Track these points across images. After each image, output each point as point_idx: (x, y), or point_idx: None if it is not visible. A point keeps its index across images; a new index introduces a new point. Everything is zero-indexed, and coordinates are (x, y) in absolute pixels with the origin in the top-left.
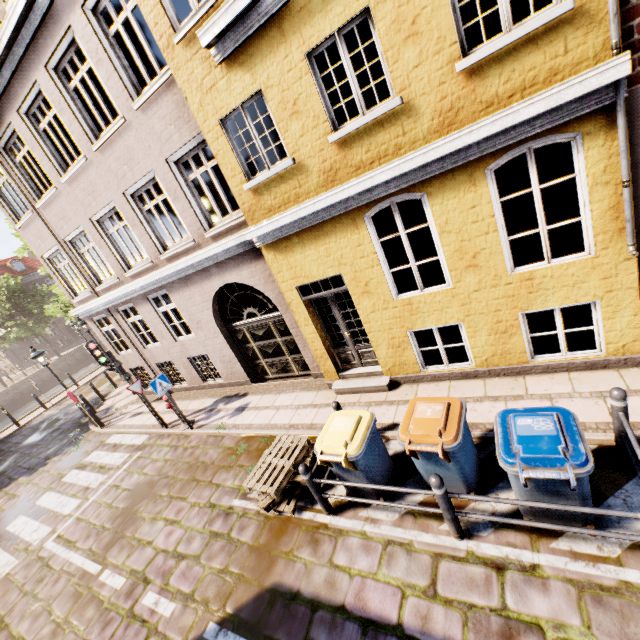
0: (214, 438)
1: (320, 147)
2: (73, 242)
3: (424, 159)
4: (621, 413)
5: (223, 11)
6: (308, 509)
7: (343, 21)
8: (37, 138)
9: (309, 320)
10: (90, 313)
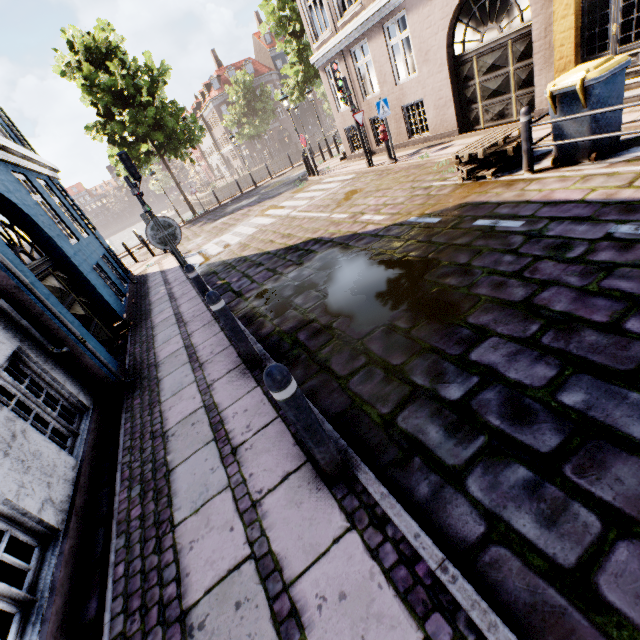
0: (415, 166)
1: None
2: None
3: None
4: None
5: None
6: (505, 176)
7: None
8: None
9: (571, 7)
10: (325, 60)
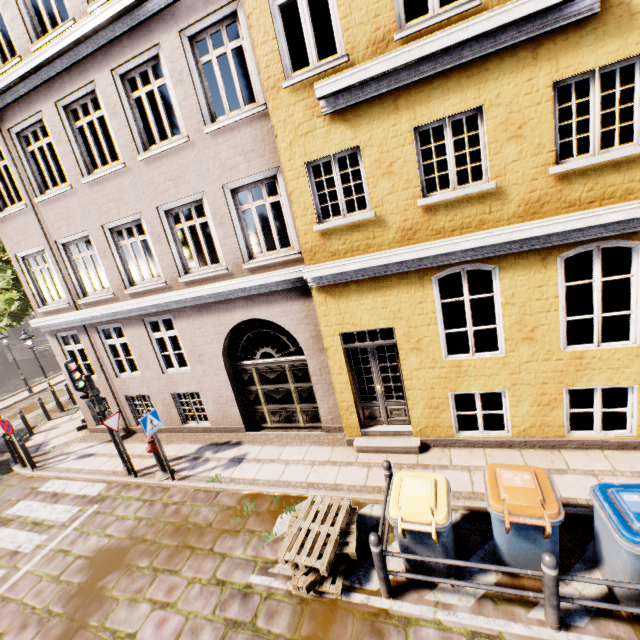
0: (205, 493)
1: (405, 207)
2: (66, 246)
3: (510, 237)
4: None
5: (348, 74)
6: (357, 590)
7: (457, 111)
8: (68, 133)
9: (344, 369)
10: (57, 327)
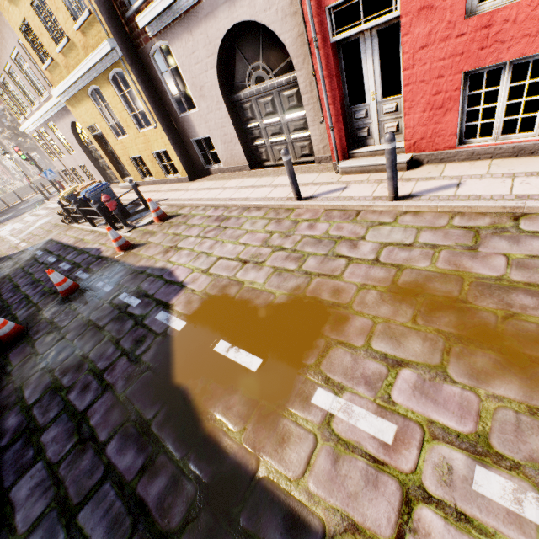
0: None
1: (58, 54)
2: (5, 83)
3: (83, 71)
4: (132, 189)
5: None
6: (75, 223)
7: None
8: None
9: (99, 147)
10: (29, 131)
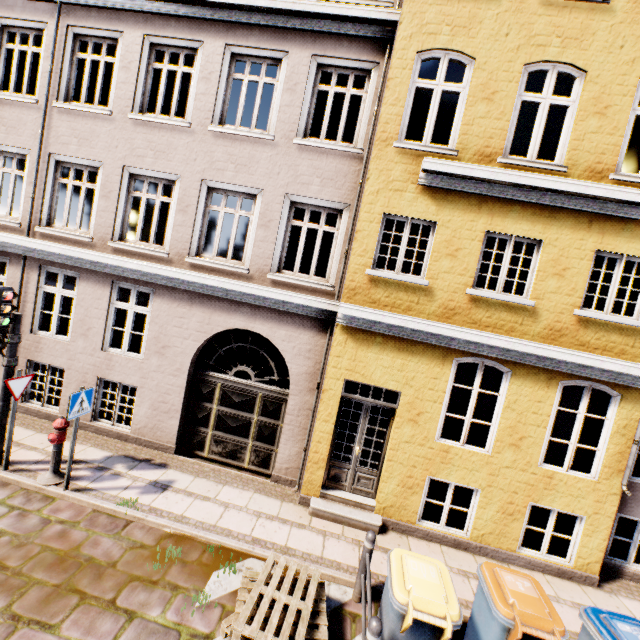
0: (110, 518)
1: (455, 289)
2: (60, 164)
3: (534, 350)
4: None
5: (456, 165)
6: None
7: (524, 235)
8: (141, 66)
9: (333, 417)
10: None
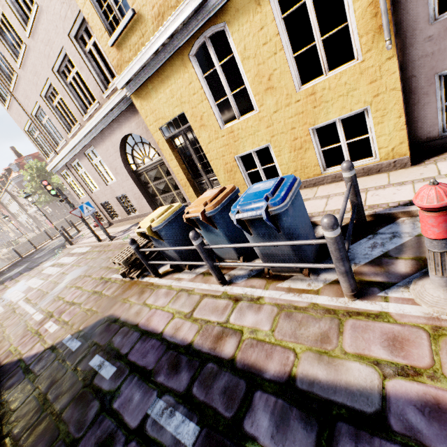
0: (121, 245)
1: None
2: (37, 116)
3: None
4: (349, 183)
5: None
6: (148, 276)
7: None
8: None
9: (172, 155)
10: (57, 169)
